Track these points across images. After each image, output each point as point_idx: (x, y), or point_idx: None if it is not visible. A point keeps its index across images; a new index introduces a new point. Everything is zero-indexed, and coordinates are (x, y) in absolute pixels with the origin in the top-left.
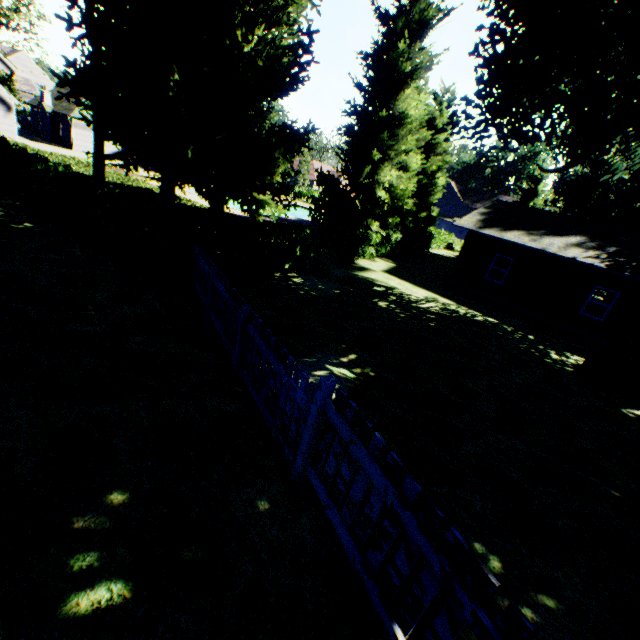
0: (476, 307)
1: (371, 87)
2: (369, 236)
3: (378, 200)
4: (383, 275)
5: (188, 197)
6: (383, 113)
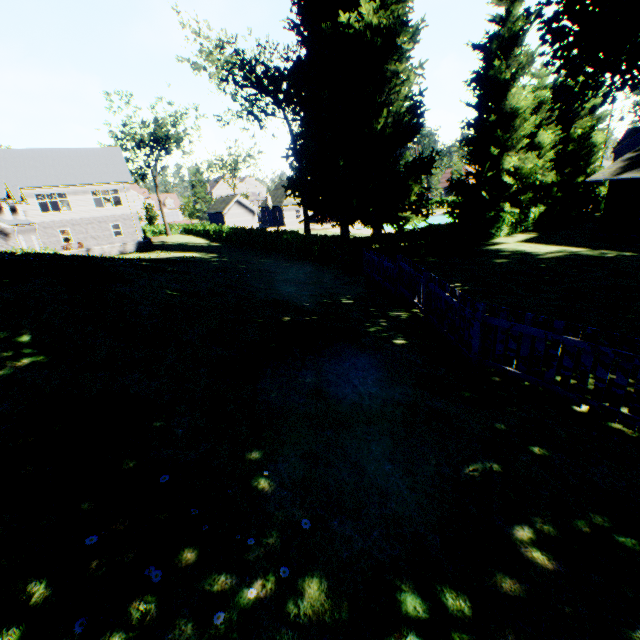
0: (618, 248)
1: (480, 101)
2: (499, 217)
3: (504, 185)
4: (515, 244)
5: (357, 232)
6: (492, 118)
